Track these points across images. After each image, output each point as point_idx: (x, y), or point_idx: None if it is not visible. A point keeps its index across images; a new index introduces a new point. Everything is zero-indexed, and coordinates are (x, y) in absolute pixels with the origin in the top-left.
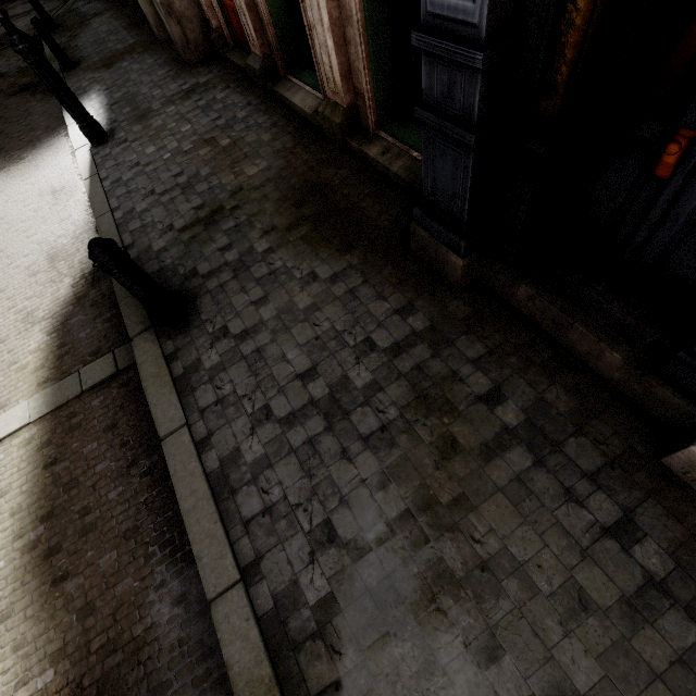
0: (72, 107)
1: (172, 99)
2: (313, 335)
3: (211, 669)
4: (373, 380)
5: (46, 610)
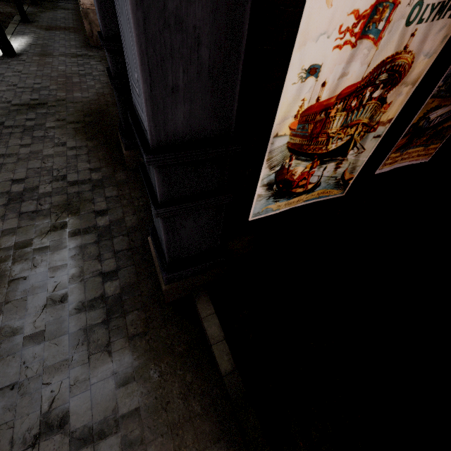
0: None
1: (67, 54)
2: (38, 166)
3: None
4: (50, 191)
5: None
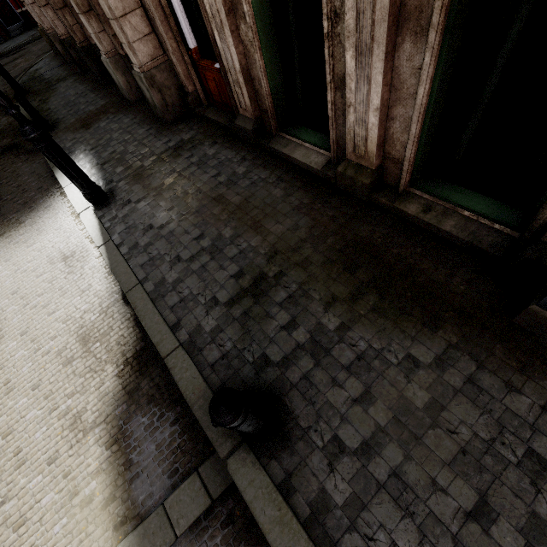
0: (78, 178)
1: (162, 157)
2: (456, 447)
3: None
4: None
5: None
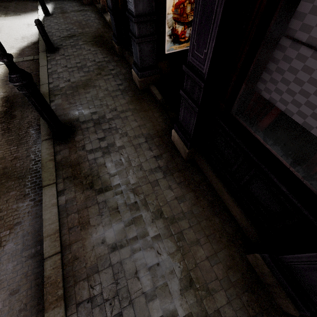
0: (41, 2)
1: (74, 11)
2: (83, 58)
3: None
4: (91, 65)
5: (3, 87)
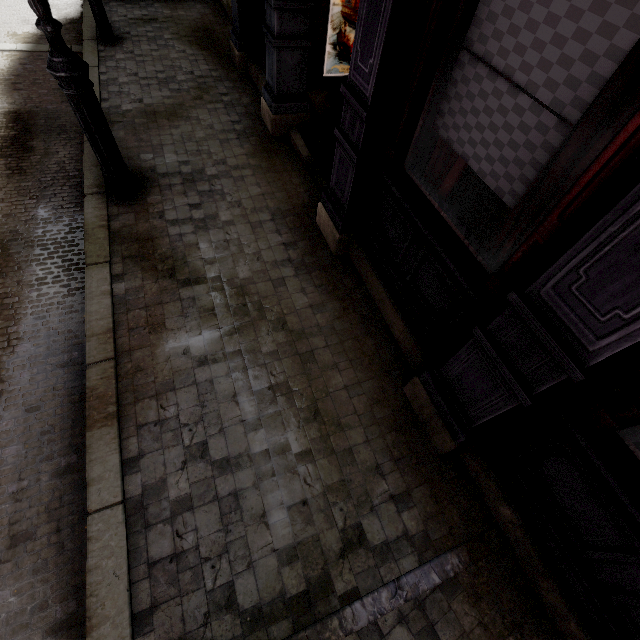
0: None
1: None
2: (171, 64)
3: (76, 120)
4: (185, 80)
5: (9, 94)
